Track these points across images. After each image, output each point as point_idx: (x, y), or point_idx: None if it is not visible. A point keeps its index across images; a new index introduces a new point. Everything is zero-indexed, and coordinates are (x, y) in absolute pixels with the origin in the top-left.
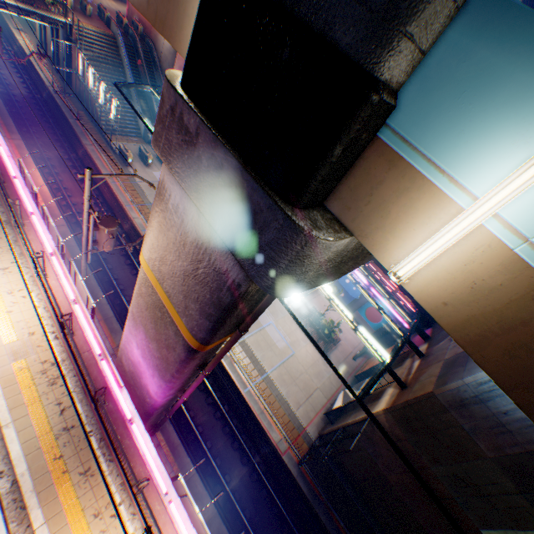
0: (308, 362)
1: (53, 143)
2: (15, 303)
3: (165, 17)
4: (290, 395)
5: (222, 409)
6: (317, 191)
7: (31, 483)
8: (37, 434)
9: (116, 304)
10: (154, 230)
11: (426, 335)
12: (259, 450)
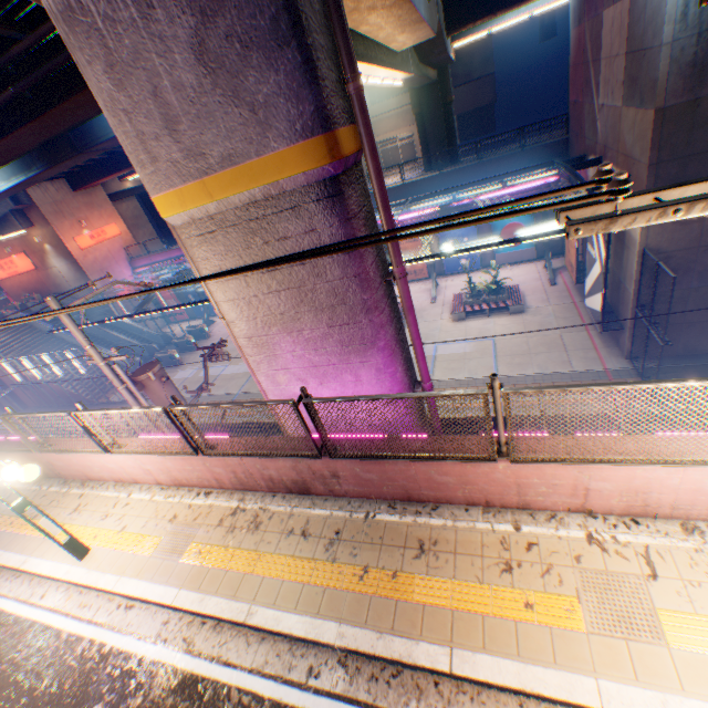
0: (517, 330)
1: None
2: (121, 519)
3: None
4: (545, 366)
5: None
6: None
7: (366, 633)
8: (302, 582)
9: None
10: (120, 103)
11: (577, 157)
12: None
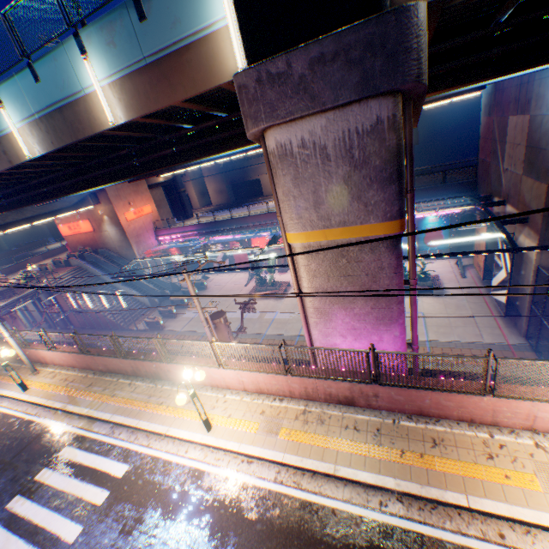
0: (440, 308)
1: None
2: (224, 410)
3: (193, 81)
4: (463, 336)
5: None
6: None
7: (412, 484)
8: (363, 455)
9: None
10: (293, 193)
11: (485, 196)
12: None
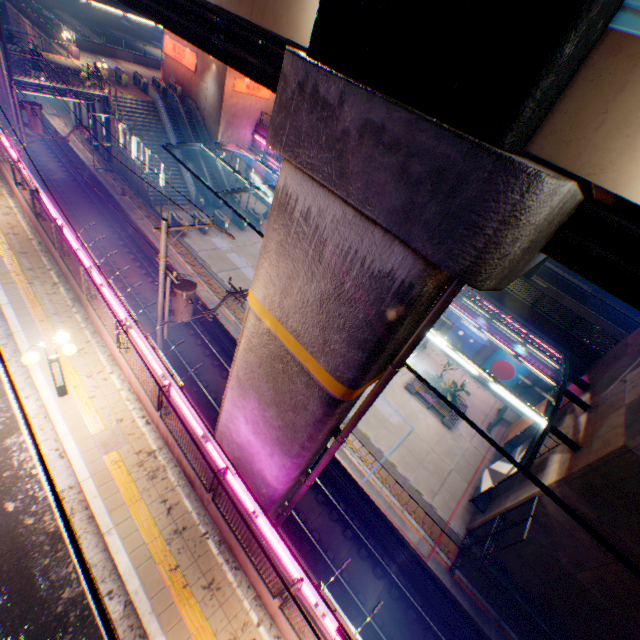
0: (432, 438)
1: (100, 223)
2: (96, 387)
3: (265, 4)
4: (419, 481)
5: (338, 507)
6: (529, 121)
7: (147, 603)
8: (145, 540)
9: (192, 391)
10: (272, 256)
11: (584, 382)
12: (392, 557)
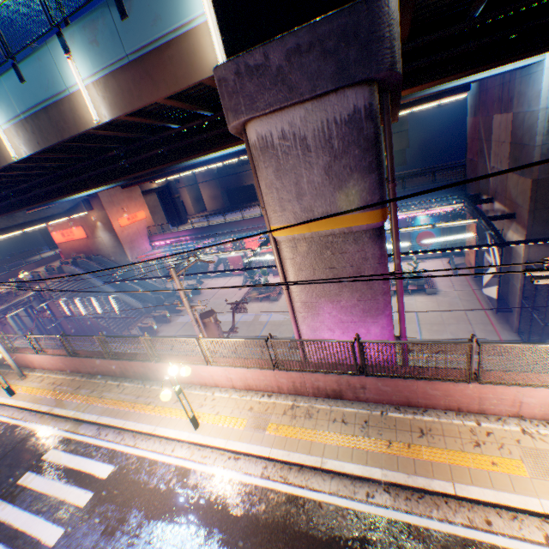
0: (433, 306)
1: None
2: (212, 407)
3: (175, 78)
4: (456, 333)
5: None
6: None
7: (399, 474)
8: (351, 447)
9: None
10: (275, 185)
11: (474, 194)
12: None
